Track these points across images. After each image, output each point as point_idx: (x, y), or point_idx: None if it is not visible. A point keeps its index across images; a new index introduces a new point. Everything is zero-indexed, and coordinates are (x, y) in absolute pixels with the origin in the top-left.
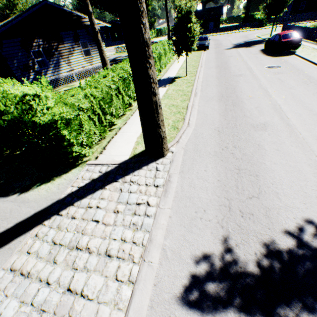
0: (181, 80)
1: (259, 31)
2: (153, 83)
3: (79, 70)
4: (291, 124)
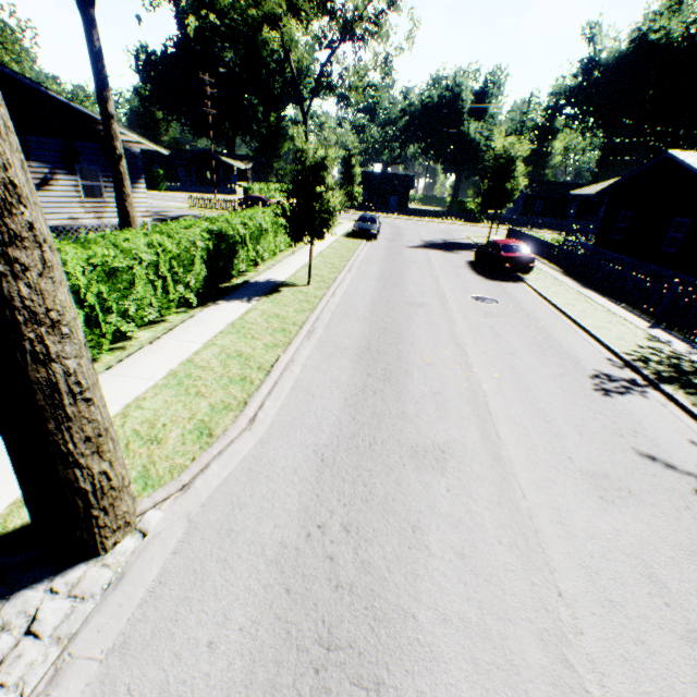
0: (292, 293)
1: (471, 229)
2: (36, 325)
3: (59, 223)
4: (505, 458)
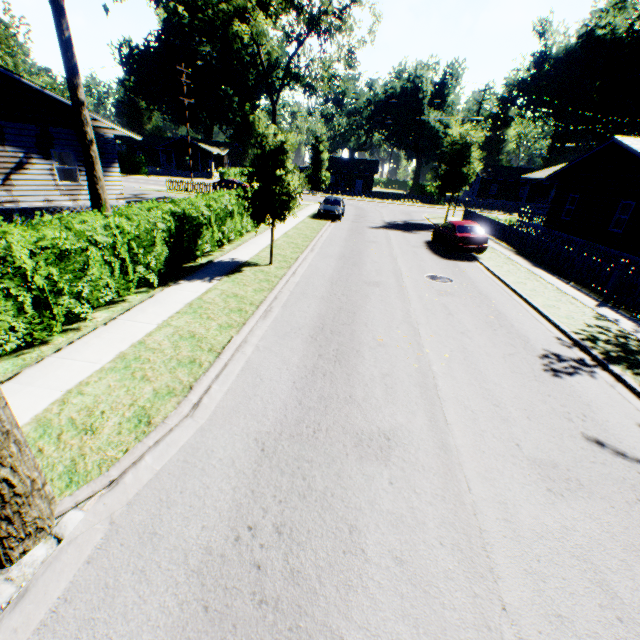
0: (253, 273)
1: (430, 211)
2: None
3: (34, 205)
4: (452, 446)
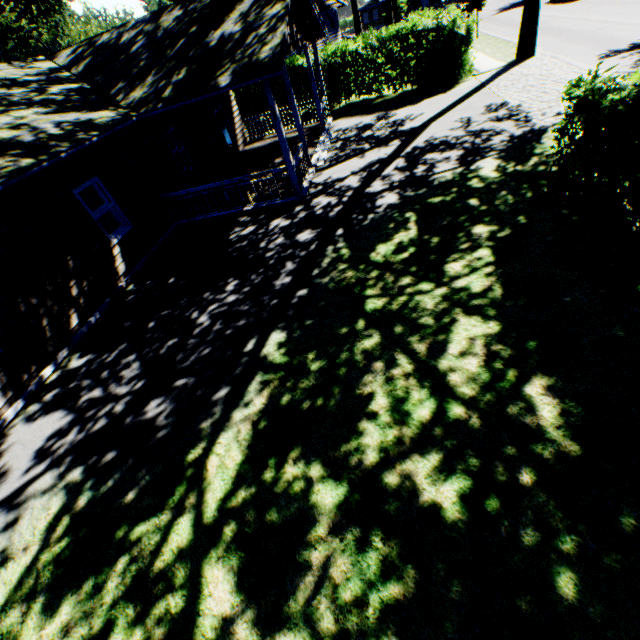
0: (476, 42)
1: None
2: None
3: None
4: (620, 23)
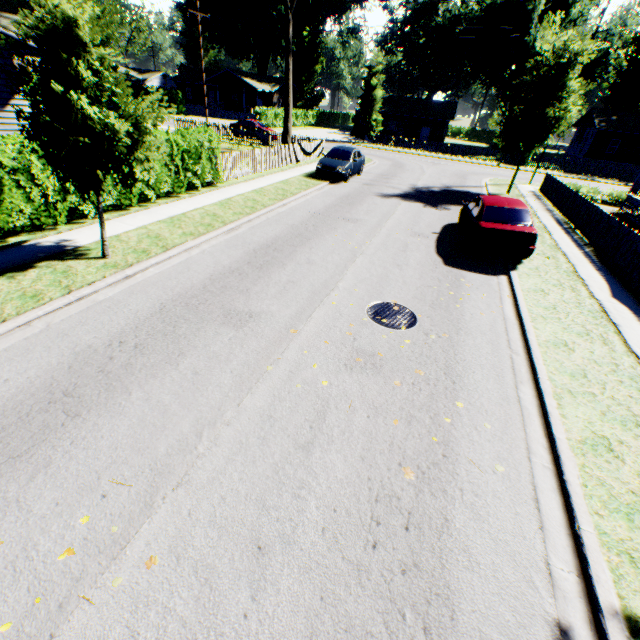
0: (42, 274)
1: (502, 173)
2: None
3: None
4: None
